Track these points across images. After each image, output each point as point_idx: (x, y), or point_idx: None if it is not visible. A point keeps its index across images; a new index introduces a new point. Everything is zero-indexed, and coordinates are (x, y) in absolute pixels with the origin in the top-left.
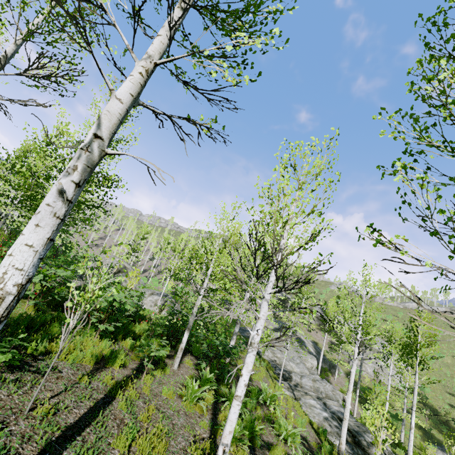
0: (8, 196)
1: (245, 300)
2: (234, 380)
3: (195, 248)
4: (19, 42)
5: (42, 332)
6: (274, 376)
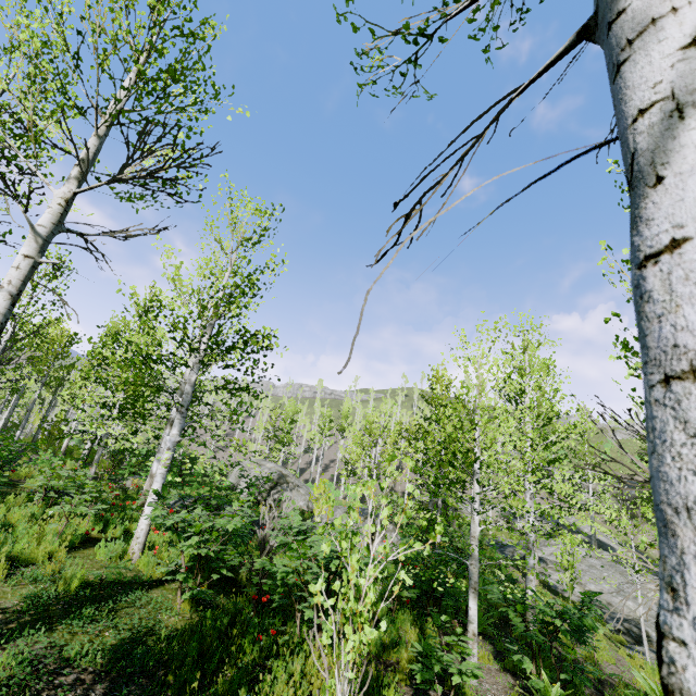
0: (104, 404)
1: (528, 499)
2: (578, 677)
3: (373, 419)
4: (102, 131)
5: (230, 670)
6: (616, 639)
